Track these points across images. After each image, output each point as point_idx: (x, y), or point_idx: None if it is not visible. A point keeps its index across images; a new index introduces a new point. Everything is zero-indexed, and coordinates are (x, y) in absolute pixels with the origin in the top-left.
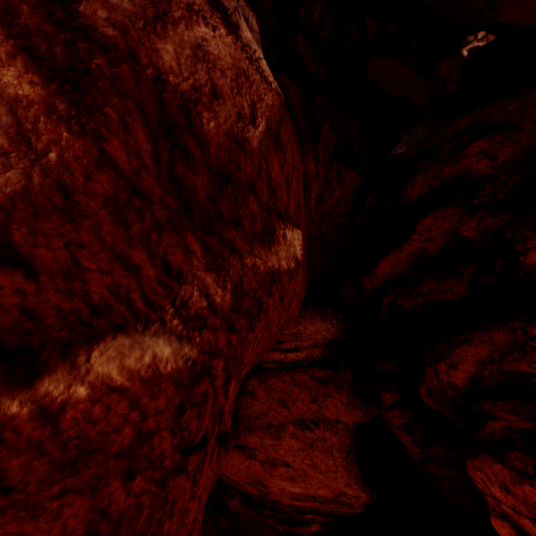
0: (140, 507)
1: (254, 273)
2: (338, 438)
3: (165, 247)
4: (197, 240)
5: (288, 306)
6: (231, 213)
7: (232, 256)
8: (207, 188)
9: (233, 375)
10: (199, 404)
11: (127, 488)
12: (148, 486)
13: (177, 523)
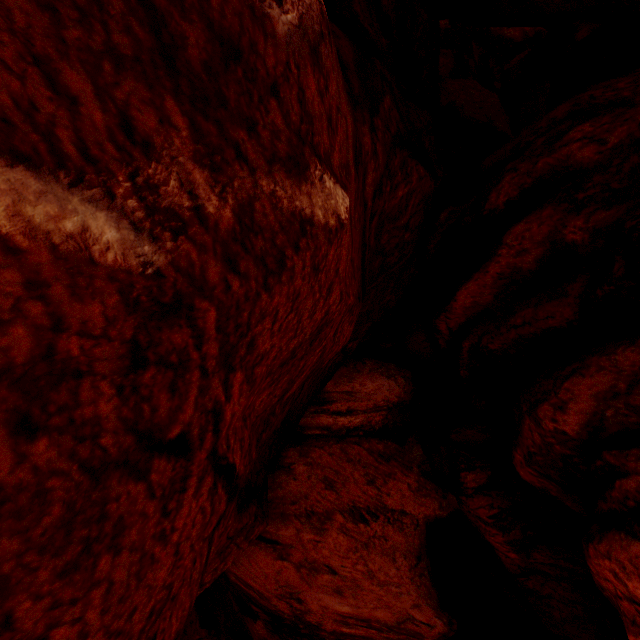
0: (44, 497)
1: (272, 204)
2: (404, 537)
3: (127, 95)
4: (182, 114)
5: (327, 289)
6: (241, 109)
7: (239, 164)
8: (203, 52)
9: (238, 360)
10: (174, 370)
11: (18, 450)
12: (65, 465)
13: (129, 570)
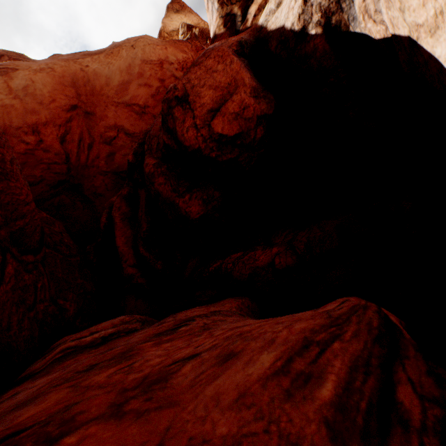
0: None
1: None
2: (241, 318)
3: None
4: None
5: None
6: None
7: None
8: None
9: None
10: None
11: None
12: None
13: None
